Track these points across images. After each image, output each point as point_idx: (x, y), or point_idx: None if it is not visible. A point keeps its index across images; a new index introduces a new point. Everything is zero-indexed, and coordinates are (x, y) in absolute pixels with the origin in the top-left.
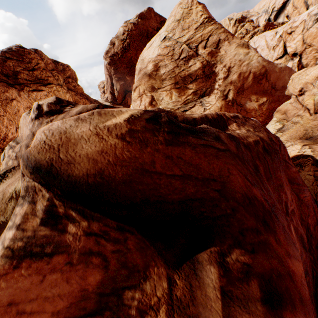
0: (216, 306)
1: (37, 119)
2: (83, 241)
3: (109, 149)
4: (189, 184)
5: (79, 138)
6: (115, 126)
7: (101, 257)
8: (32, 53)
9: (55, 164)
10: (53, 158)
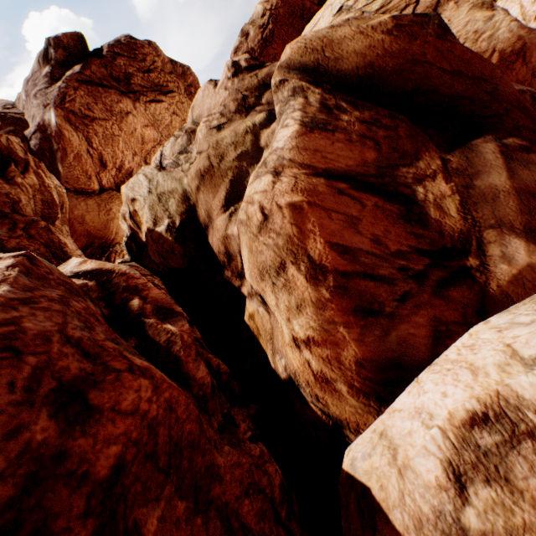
0: (496, 163)
1: (235, 77)
2: (357, 126)
3: (376, 44)
4: (457, 82)
5: (341, 39)
6: (379, 24)
7: (373, 142)
8: (146, 47)
9: (322, 63)
10: (318, 58)
